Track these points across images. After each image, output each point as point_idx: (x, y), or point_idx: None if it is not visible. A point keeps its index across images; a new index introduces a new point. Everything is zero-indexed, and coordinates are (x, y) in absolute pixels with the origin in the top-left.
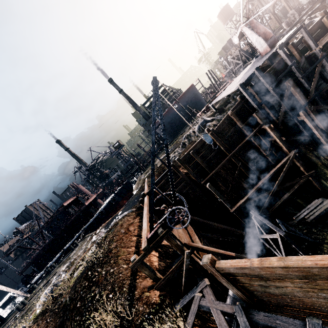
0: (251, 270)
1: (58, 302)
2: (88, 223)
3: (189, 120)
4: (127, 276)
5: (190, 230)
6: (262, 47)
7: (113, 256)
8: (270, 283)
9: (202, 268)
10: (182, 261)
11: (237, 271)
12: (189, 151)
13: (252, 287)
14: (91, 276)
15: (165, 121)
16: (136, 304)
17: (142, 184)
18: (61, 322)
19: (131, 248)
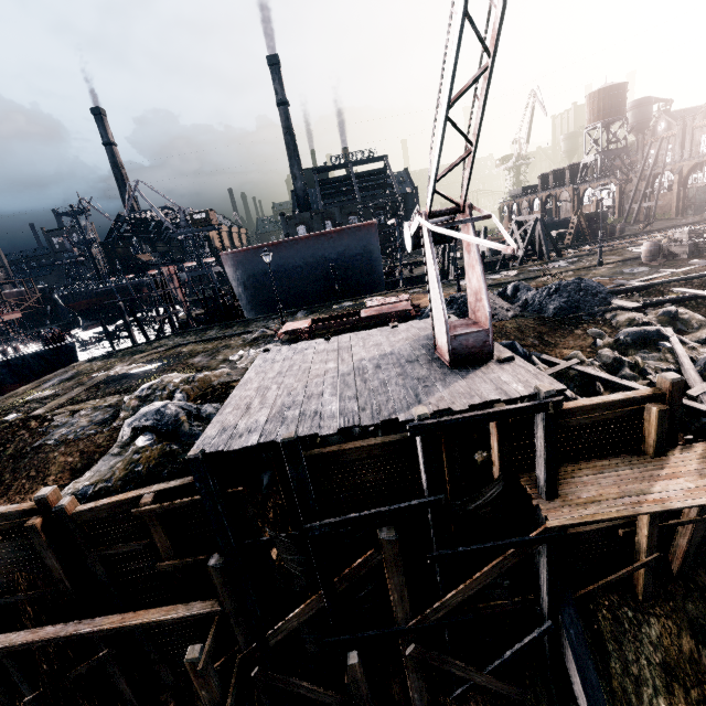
0: None
1: None
2: None
3: (280, 314)
4: None
5: None
6: (442, 335)
7: None
8: None
9: None
10: None
11: None
12: None
13: None
14: None
15: (260, 264)
16: None
17: None
18: None
19: None
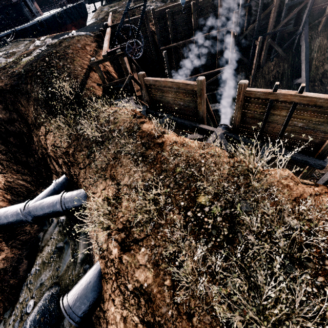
0: (159, 82)
1: (9, 71)
2: (21, 26)
3: None
4: (81, 75)
5: (135, 75)
6: None
7: (69, 58)
8: (164, 95)
9: (134, 91)
10: (124, 80)
11: (153, 83)
12: (167, 8)
13: (155, 97)
14: (50, 61)
15: None
16: (85, 90)
17: (104, 16)
18: (16, 84)
19: (86, 61)
